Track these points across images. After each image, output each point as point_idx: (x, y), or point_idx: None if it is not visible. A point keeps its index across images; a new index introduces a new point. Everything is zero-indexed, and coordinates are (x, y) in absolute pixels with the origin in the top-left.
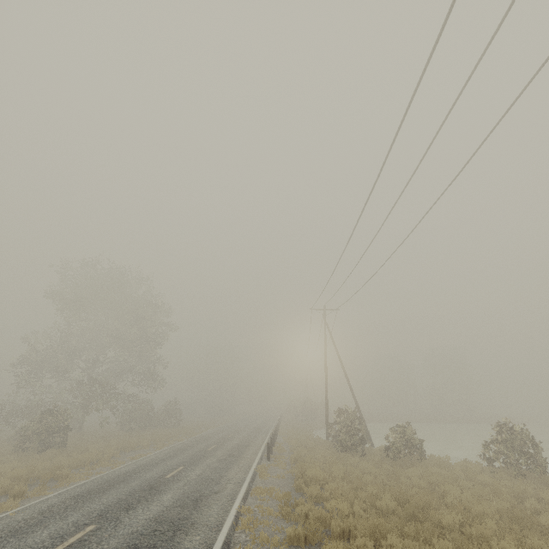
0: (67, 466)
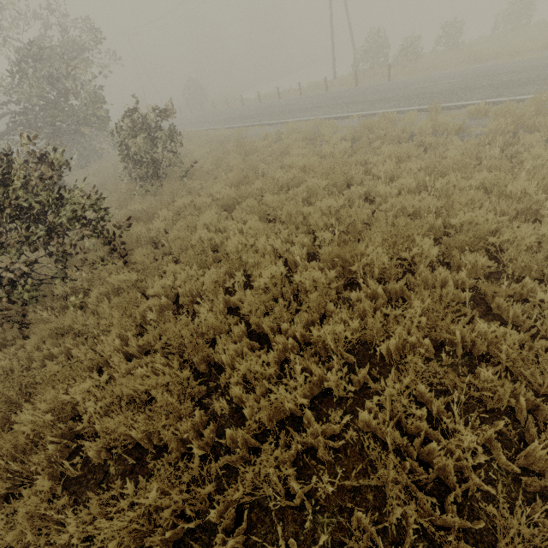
0: (309, 142)
